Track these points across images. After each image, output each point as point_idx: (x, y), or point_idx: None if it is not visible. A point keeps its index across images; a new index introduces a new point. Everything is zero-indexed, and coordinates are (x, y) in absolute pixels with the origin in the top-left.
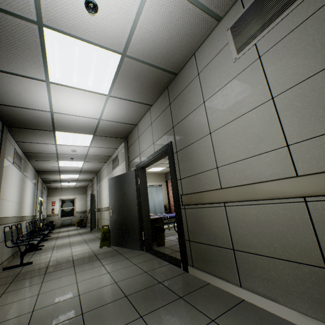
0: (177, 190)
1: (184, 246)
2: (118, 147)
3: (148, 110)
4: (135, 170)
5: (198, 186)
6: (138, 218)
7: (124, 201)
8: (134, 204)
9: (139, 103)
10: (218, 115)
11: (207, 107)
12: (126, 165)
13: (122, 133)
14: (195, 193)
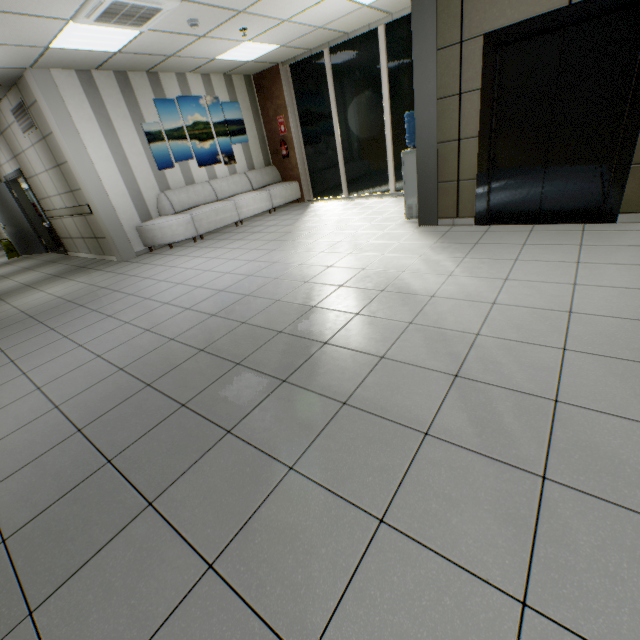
0: (43, 208)
1: (62, 242)
2: None
3: None
4: (6, 183)
5: (49, 206)
6: (32, 228)
7: (12, 215)
8: (23, 217)
9: None
10: (35, 166)
11: (28, 157)
12: None
13: None
14: (49, 211)
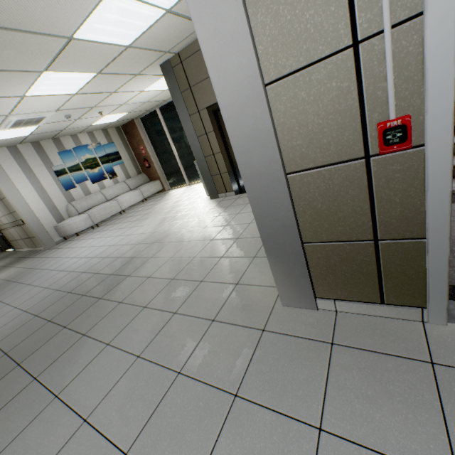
0: None
1: (10, 244)
2: None
3: None
4: None
5: None
6: None
7: None
8: None
9: None
10: None
11: None
12: None
13: None
14: None
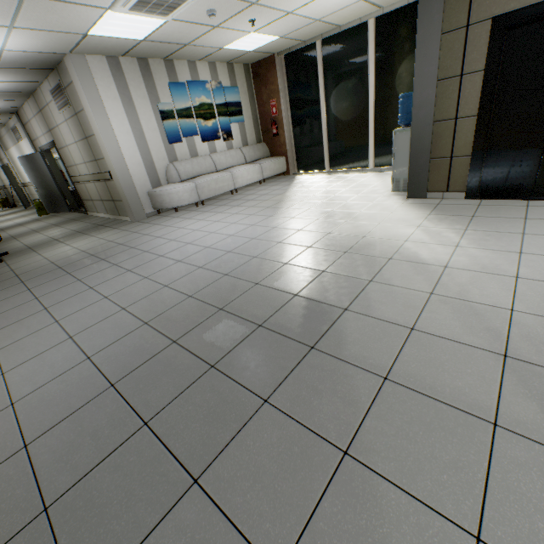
0: (69, 174)
1: (83, 203)
2: (12, 118)
3: (26, 101)
4: (41, 153)
5: (75, 173)
6: (59, 191)
7: (43, 179)
8: (52, 181)
9: (14, 101)
10: (66, 138)
11: (60, 130)
12: (30, 143)
13: (10, 111)
14: (74, 177)
